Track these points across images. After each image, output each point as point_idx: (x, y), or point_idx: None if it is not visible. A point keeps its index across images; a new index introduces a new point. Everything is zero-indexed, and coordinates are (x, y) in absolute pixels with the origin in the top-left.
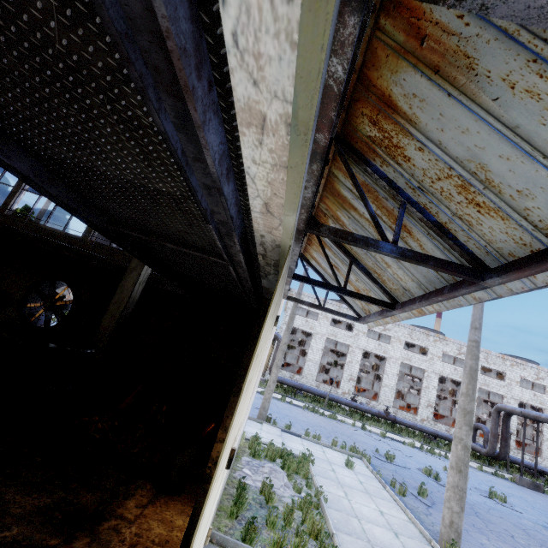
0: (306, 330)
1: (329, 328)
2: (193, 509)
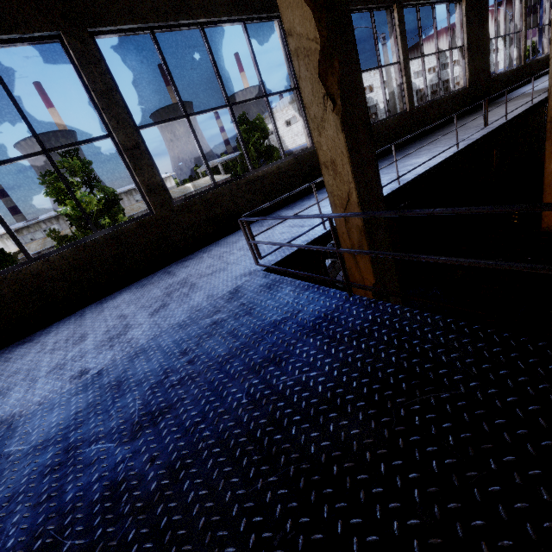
0: None
1: None
2: None
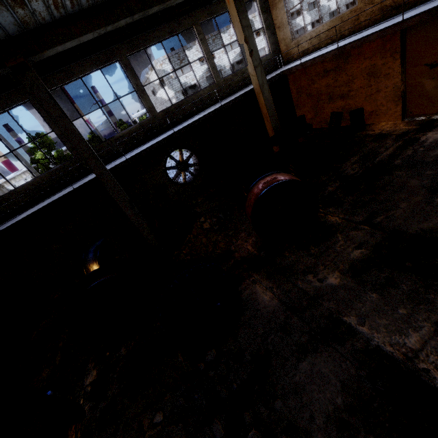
0: (191, 84)
1: (202, 69)
2: (401, 108)
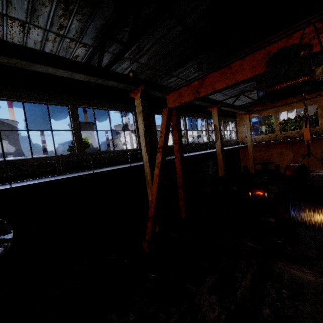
0: None
1: None
2: None
